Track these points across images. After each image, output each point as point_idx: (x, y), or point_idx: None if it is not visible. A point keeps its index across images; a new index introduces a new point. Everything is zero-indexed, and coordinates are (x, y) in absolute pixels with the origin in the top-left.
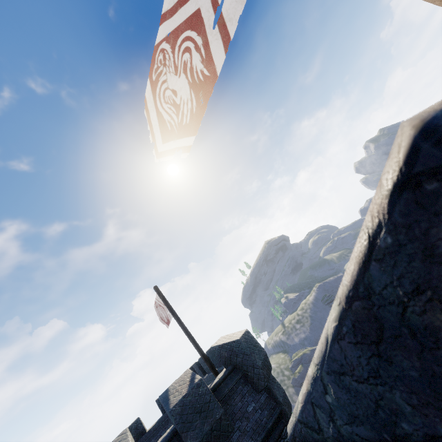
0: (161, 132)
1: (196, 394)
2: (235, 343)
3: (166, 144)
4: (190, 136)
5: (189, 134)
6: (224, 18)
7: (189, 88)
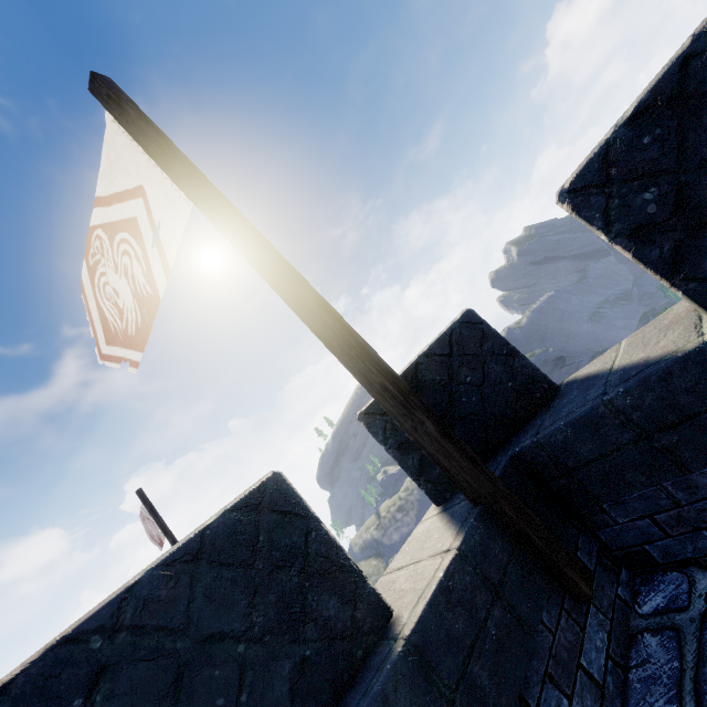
0: (104, 331)
1: None
2: None
3: (111, 348)
4: (137, 351)
5: (136, 348)
6: (163, 243)
7: (132, 297)
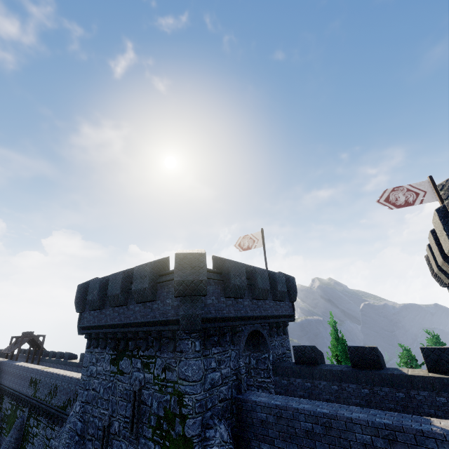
0: (385, 199)
1: (282, 277)
2: (292, 277)
3: (384, 202)
4: (395, 207)
5: (395, 207)
6: (423, 200)
7: (404, 200)
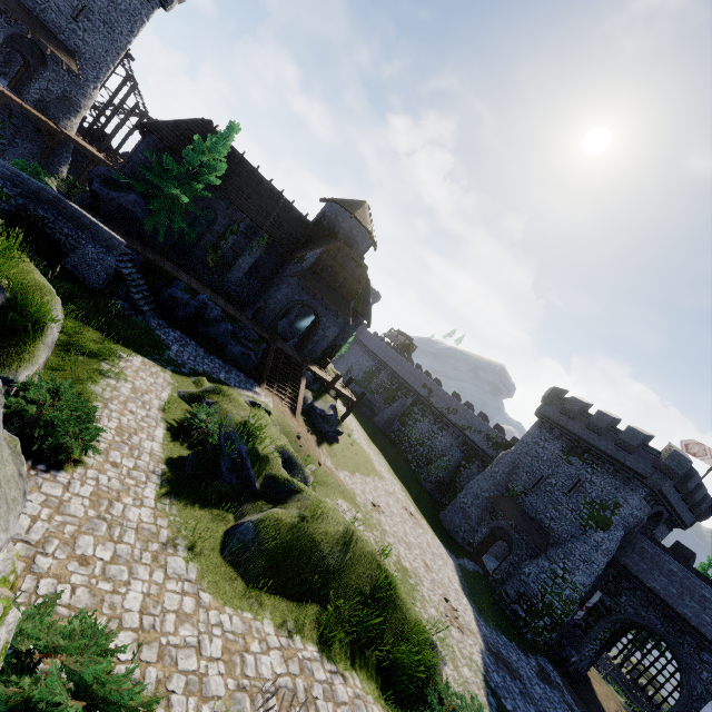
0: None
1: (710, 502)
2: None
3: None
4: None
5: None
6: None
7: None
